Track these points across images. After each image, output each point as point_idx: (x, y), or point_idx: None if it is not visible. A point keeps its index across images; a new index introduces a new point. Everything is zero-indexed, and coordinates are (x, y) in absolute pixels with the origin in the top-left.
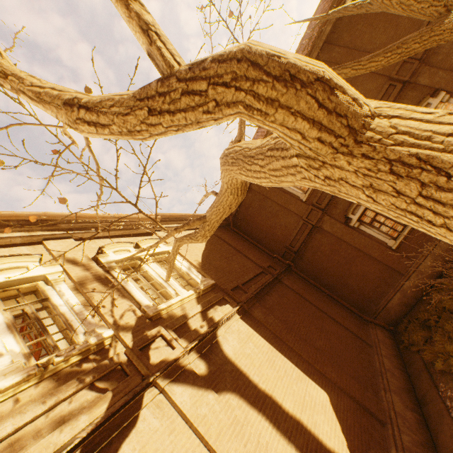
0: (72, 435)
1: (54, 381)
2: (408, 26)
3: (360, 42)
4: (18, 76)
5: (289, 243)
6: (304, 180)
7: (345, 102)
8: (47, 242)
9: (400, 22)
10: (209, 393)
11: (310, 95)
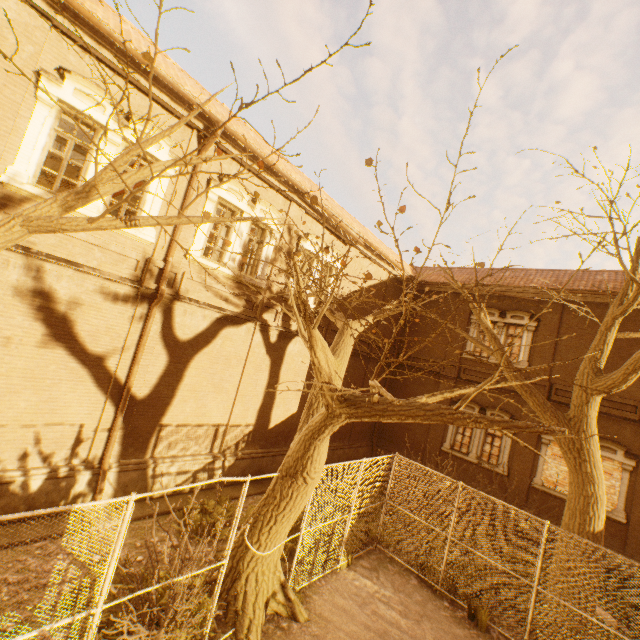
0: (226, 308)
1: (236, 284)
2: None
3: None
4: None
5: (415, 356)
6: None
7: None
8: (293, 204)
9: None
10: (264, 349)
11: None
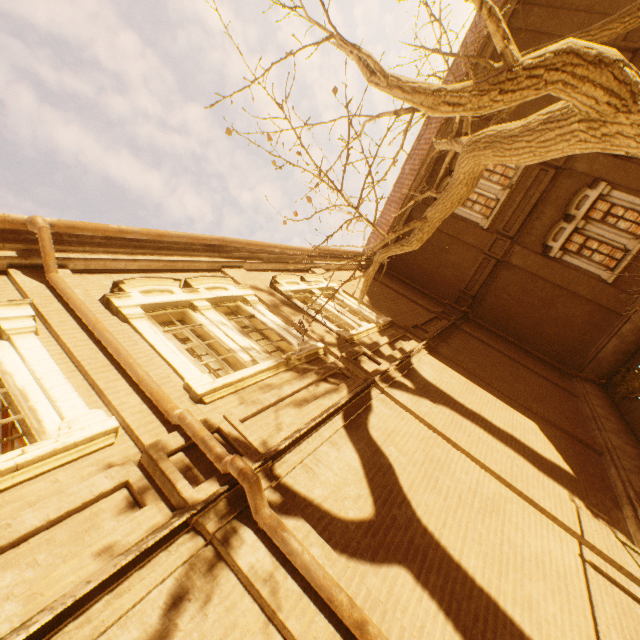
0: (333, 403)
1: (296, 372)
2: None
3: None
4: (395, 77)
5: (465, 285)
6: (577, 144)
7: (630, 75)
8: (225, 270)
9: None
10: (424, 400)
11: (609, 72)
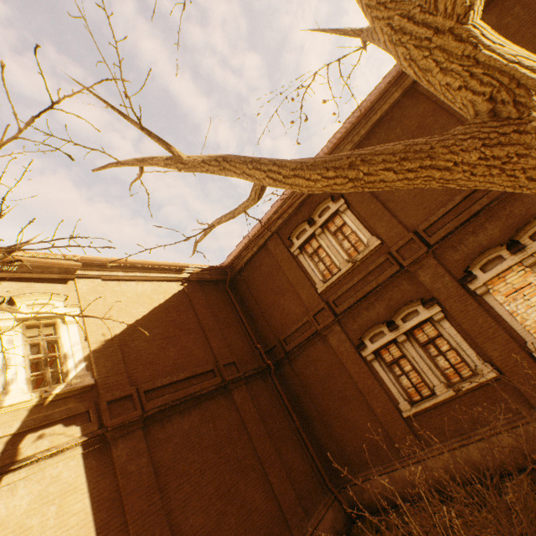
0: None
1: None
2: None
3: None
4: None
5: (284, 337)
6: None
7: None
8: None
9: None
10: None
11: None
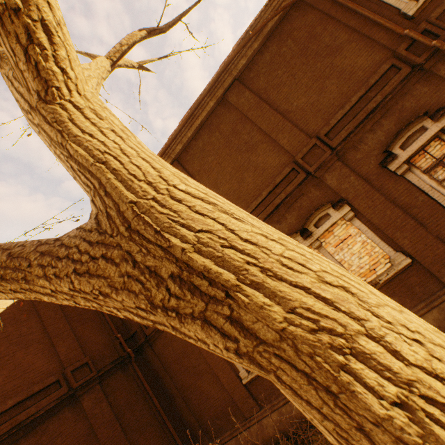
0: None
1: None
2: (334, 95)
3: (276, 94)
4: None
5: None
6: None
7: None
8: None
9: (327, 85)
10: None
11: None
